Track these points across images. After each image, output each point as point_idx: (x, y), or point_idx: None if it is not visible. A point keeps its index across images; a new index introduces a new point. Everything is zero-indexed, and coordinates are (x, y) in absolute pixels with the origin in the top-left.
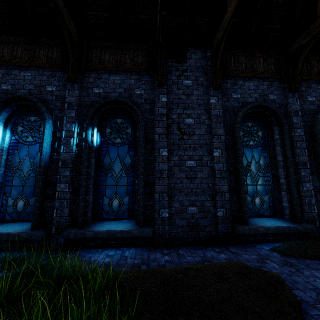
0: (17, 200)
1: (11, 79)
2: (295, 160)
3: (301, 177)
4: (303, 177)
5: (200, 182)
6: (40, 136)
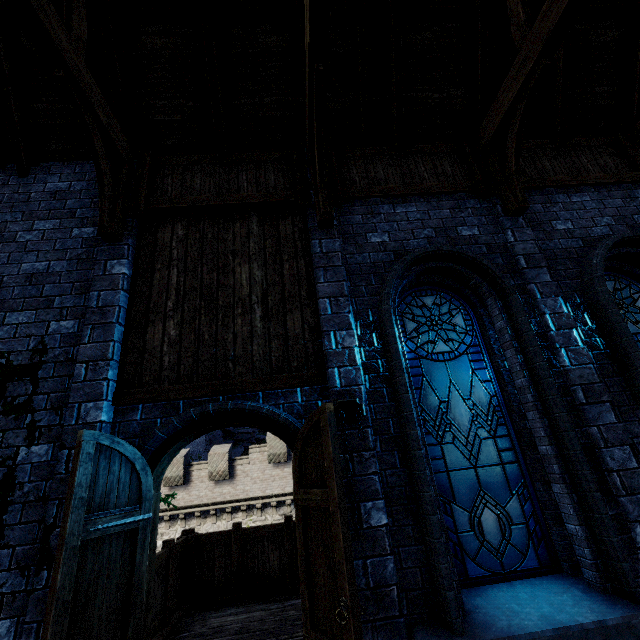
0: (476, 511)
1: (382, 222)
2: None
3: None
4: None
5: None
6: (460, 337)
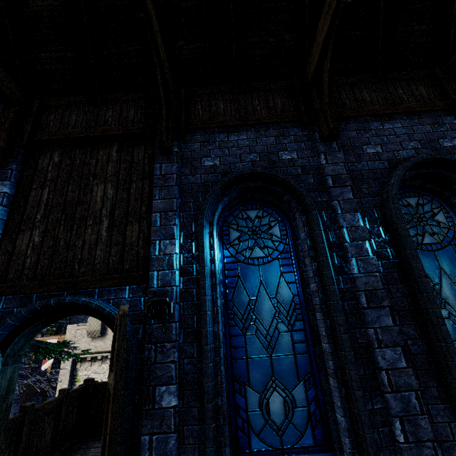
0: (266, 393)
1: (216, 148)
2: None
3: None
4: None
5: None
6: (274, 245)
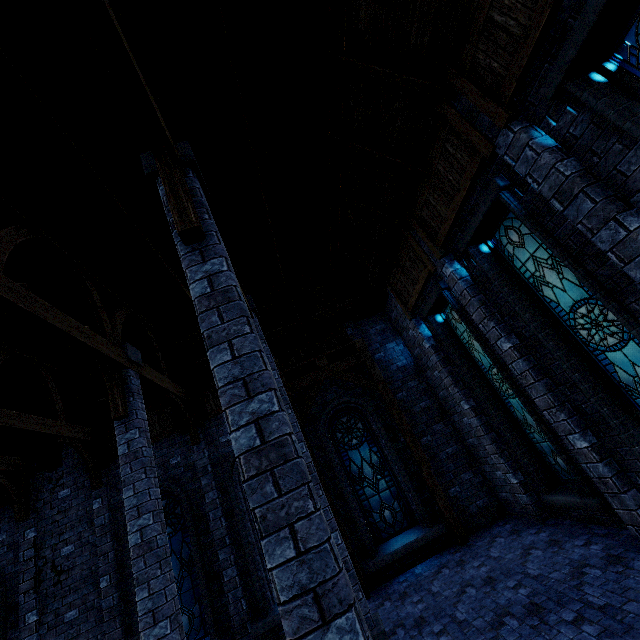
0: None
1: None
2: (212, 539)
3: (220, 564)
4: (223, 561)
5: (85, 639)
6: None
